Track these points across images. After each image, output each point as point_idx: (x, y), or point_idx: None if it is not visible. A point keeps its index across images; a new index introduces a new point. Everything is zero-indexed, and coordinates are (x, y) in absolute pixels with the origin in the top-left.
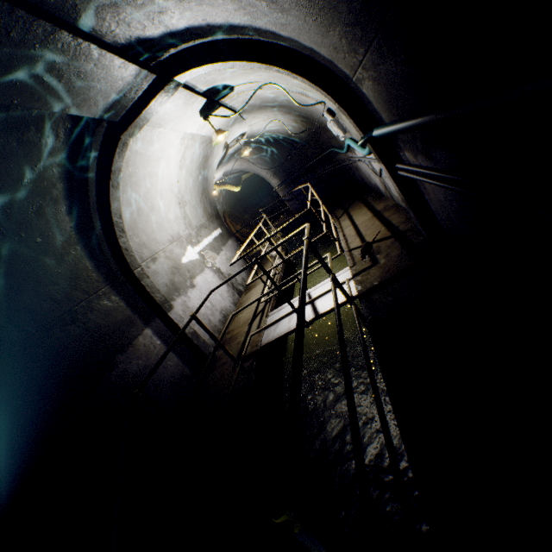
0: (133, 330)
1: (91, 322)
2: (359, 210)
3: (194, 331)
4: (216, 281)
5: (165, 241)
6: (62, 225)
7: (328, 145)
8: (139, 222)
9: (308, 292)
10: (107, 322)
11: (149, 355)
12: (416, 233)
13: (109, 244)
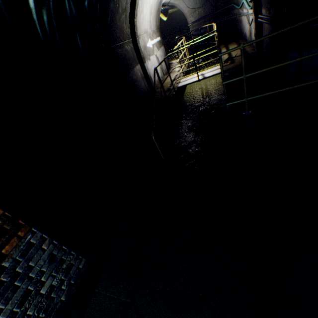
0: (133, 64)
1: (124, 52)
2: (233, 45)
3: (151, 77)
4: (157, 63)
5: (143, 31)
6: (122, 2)
7: (231, 1)
8: (138, 15)
9: (201, 72)
10: (127, 55)
11: (137, 77)
12: (253, 54)
13: (130, 20)
